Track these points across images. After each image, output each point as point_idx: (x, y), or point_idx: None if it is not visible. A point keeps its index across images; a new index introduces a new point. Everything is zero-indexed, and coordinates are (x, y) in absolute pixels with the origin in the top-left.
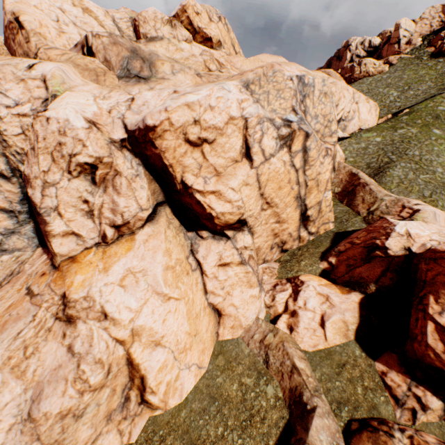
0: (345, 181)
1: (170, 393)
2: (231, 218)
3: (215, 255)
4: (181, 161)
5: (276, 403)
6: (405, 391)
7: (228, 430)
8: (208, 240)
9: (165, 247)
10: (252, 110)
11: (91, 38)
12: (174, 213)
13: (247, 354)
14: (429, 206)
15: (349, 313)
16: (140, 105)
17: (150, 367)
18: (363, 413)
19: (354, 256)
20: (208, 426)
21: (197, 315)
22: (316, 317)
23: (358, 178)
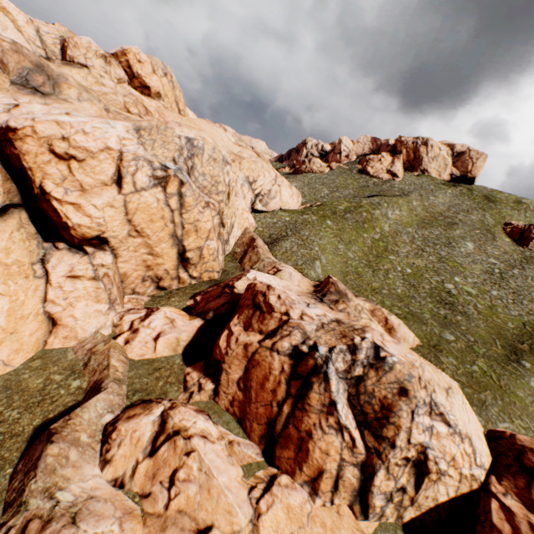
0: (246, 243)
1: None
2: (88, 232)
3: (66, 266)
4: (43, 168)
5: (76, 391)
6: (195, 382)
7: (10, 409)
8: (63, 251)
9: (5, 245)
10: (132, 148)
11: None
12: (33, 220)
13: (70, 360)
14: (290, 269)
15: (186, 334)
16: (24, 113)
17: None
18: (153, 396)
19: (214, 295)
20: None
21: (23, 317)
22: (154, 333)
23: (254, 242)
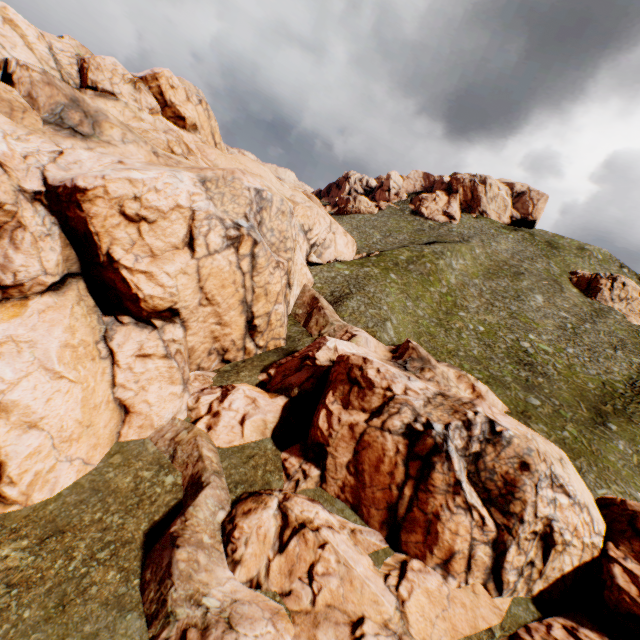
0: (307, 303)
1: (38, 485)
2: (161, 304)
3: (135, 344)
4: (111, 232)
5: (173, 488)
6: (297, 469)
7: (109, 514)
8: (129, 326)
9: (68, 324)
10: (203, 205)
11: (15, 66)
12: (91, 291)
13: (153, 452)
14: (365, 333)
15: (271, 414)
16: (71, 162)
17: (15, 452)
18: (257, 488)
19: (291, 367)
20: (84, 514)
21: (96, 406)
22: (238, 416)
23: (318, 302)
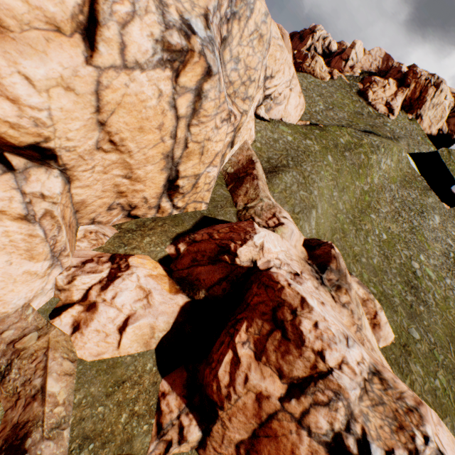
0: (242, 164)
1: None
2: (12, 135)
3: None
4: None
5: None
6: (173, 419)
7: None
8: None
9: None
10: None
11: None
12: None
13: None
14: (292, 224)
15: (164, 318)
16: None
17: None
18: (111, 450)
19: (204, 252)
20: None
21: None
22: (120, 318)
23: (254, 167)
